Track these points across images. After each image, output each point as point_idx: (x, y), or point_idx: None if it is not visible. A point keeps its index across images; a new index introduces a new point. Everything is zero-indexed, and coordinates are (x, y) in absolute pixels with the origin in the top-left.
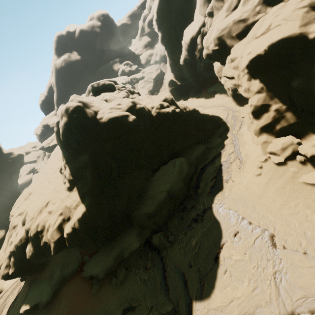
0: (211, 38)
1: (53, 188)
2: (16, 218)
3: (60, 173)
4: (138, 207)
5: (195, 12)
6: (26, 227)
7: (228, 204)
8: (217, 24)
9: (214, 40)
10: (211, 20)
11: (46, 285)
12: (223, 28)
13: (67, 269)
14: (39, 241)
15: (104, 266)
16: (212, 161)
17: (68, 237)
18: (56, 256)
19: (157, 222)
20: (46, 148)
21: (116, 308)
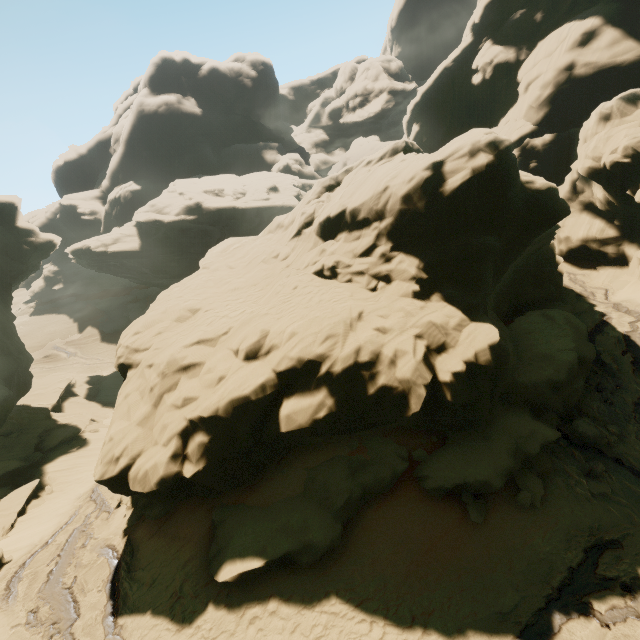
0: (620, 145)
1: (349, 293)
2: (192, 348)
3: (318, 277)
4: (521, 369)
5: (509, 114)
6: (313, 352)
7: None
8: (627, 130)
9: (625, 149)
10: (602, 124)
11: (305, 511)
12: None
13: (374, 474)
14: (356, 387)
15: (495, 464)
16: (599, 330)
17: (456, 382)
18: (308, 451)
19: (569, 401)
20: (93, 254)
21: (559, 548)
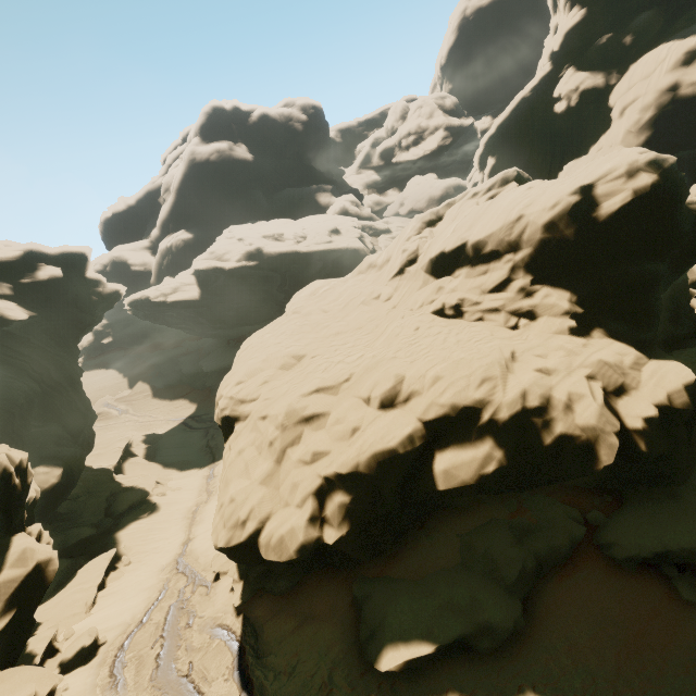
0: None
1: (488, 332)
2: (312, 397)
3: (438, 316)
4: None
5: (601, 141)
6: (470, 397)
7: None
8: None
9: None
10: None
11: (470, 585)
12: None
13: (546, 541)
14: (527, 436)
15: None
16: None
17: (649, 429)
18: (456, 514)
19: None
20: (152, 304)
21: None
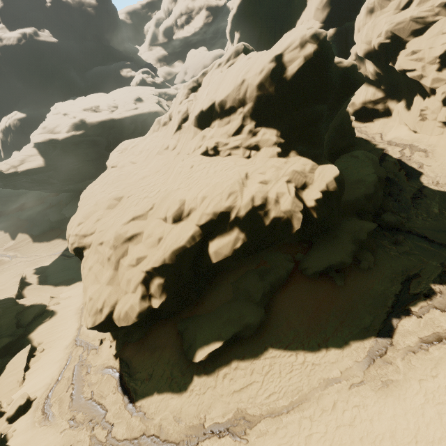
0: (382, 30)
1: (233, 163)
2: (130, 224)
3: (205, 156)
4: (347, 192)
5: (302, 16)
6: (223, 206)
7: (443, 180)
8: (386, 19)
9: (386, 33)
10: (369, 16)
11: (238, 307)
12: (399, 22)
13: (275, 275)
14: (257, 222)
15: (345, 250)
16: (383, 159)
17: (318, 205)
18: (229, 273)
19: (377, 205)
20: (6, 175)
21: (388, 286)
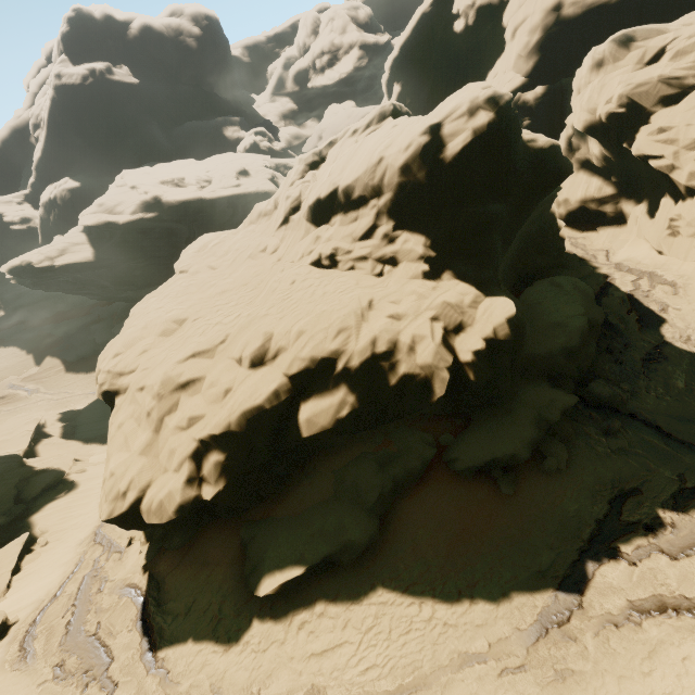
0: (614, 93)
1: (354, 282)
2: (188, 363)
3: (316, 268)
4: (536, 340)
5: (497, 66)
6: (326, 349)
7: None
8: (621, 77)
9: (620, 98)
10: (595, 72)
11: (338, 513)
12: (640, 83)
13: (403, 465)
14: (377, 379)
15: (521, 437)
16: (604, 292)
17: (477, 361)
18: (332, 454)
19: (583, 366)
20: (37, 270)
21: (586, 504)
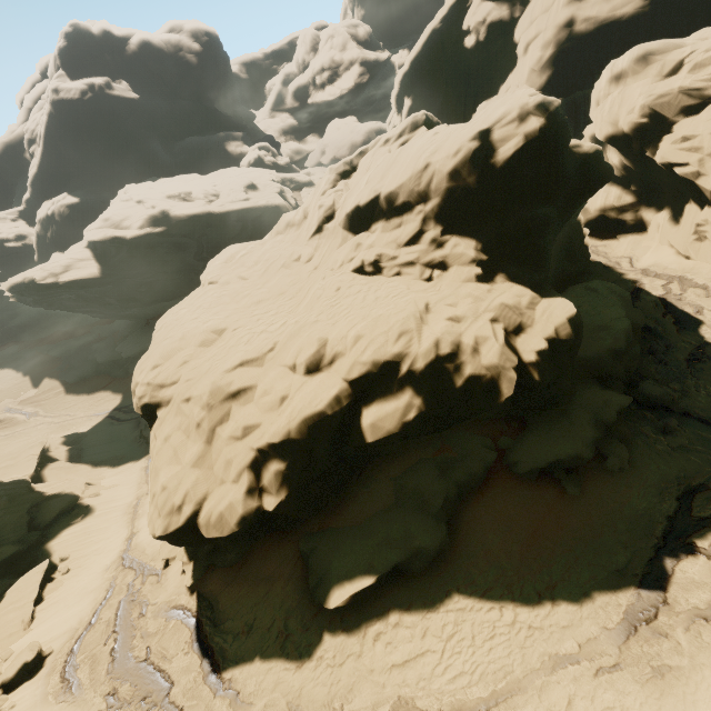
0: (636, 104)
1: (405, 287)
2: (236, 372)
3: (358, 275)
4: (582, 343)
5: (509, 80)
6: (389, 352)
7: None
8: (641, 88)
9: (642, 108)
10: (614, 84)
11: (403, 520)
12: (661, 94)
13: (465, 470)
14: (442, 381)
15: (582, 437)
16: (635, 297)
17: (541, 361)
18: (388, 461)
19: (631, 367)
20: (40, 287)
21: (654, 502)
